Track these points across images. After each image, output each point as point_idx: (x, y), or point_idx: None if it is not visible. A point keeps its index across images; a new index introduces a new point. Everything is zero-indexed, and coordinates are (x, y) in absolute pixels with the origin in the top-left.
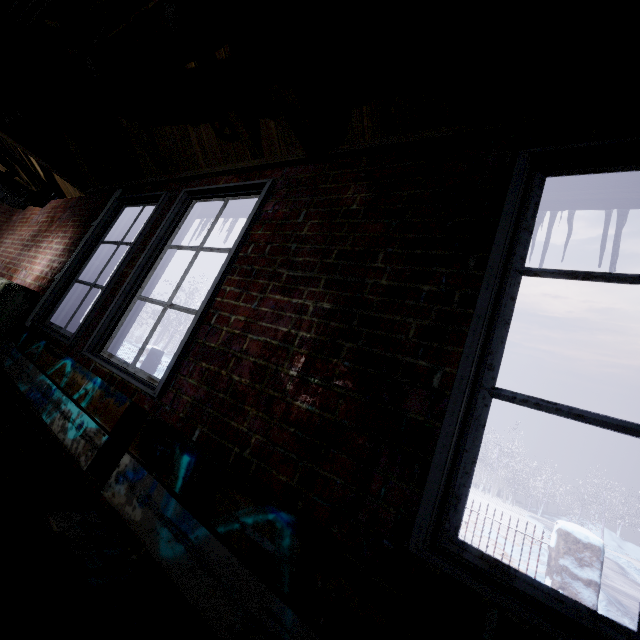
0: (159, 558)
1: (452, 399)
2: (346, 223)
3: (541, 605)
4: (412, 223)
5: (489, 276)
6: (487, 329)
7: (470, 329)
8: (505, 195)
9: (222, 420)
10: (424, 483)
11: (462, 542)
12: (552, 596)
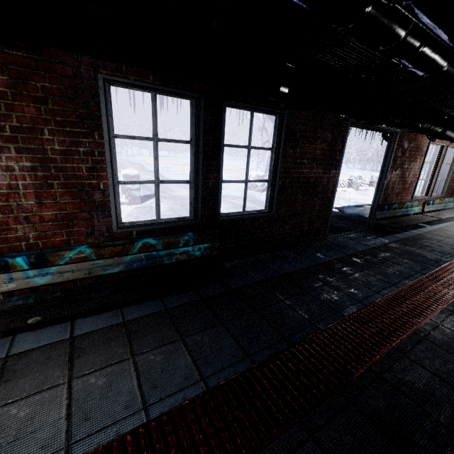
0: (42, 284)
1: (110, 192)
2: (1, 103)
3: (142, 225)
4: (55, 110)
5: (107, 145)
6: (111, 163)
7: (107, 167)
8: (98, 99)
9: (0, 238)
10: (110, 216)
11: (123, 223)
12: (143, 222)
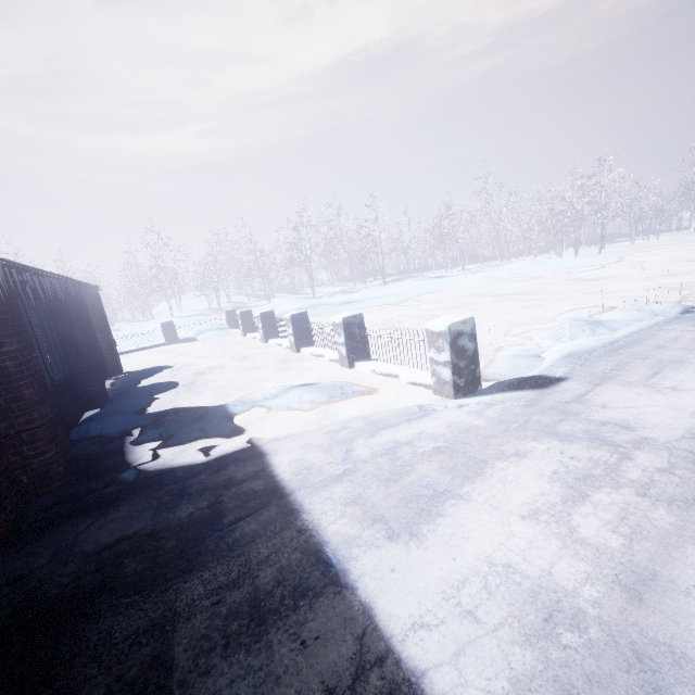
0: None
1: None
2: None
3: None
4: None
5: None
6: None
7: None
8: None
9: None
10: None
11: None
12: None
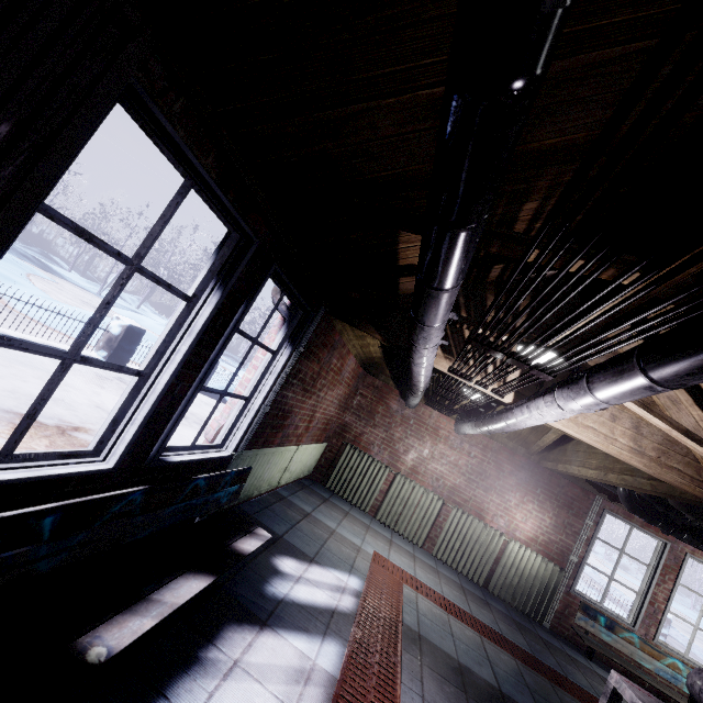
0: None
1: None
2: None
3: None
4: None
5: None
6: None
7: None
8: None
9: None
10: None
11: None
12: None
